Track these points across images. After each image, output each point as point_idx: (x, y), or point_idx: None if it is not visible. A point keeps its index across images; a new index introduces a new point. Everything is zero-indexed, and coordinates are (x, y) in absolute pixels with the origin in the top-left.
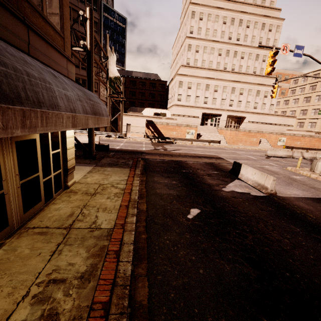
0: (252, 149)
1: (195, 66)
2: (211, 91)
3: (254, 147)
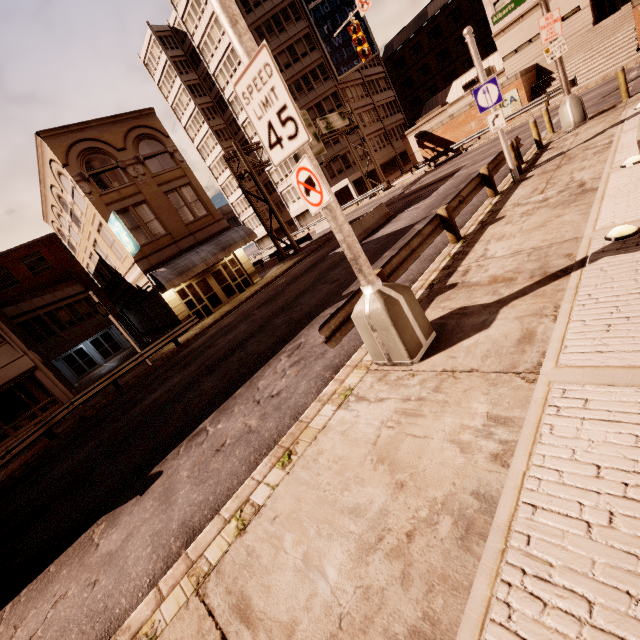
0: None
1: None
2: None
3: None
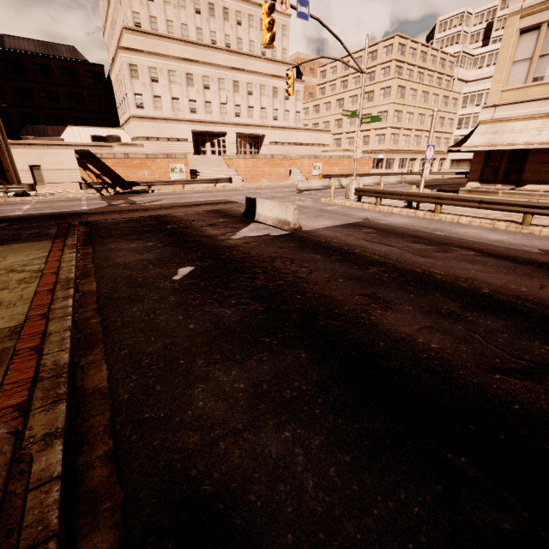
0: (281, 185)
1: (155, 33)
2: (199, 88)
3: (283, 182)
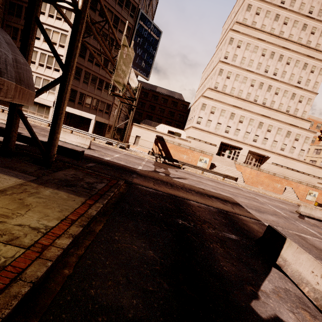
0: (275, 197)
1: (223, 92)
2: (236, 121)
3: (277, 194)
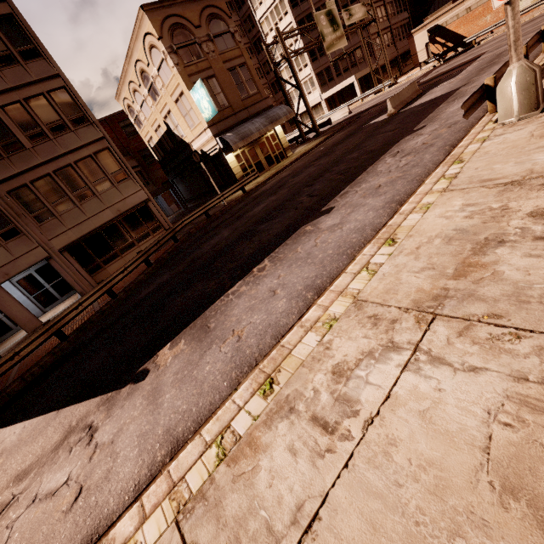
0: None
1: None
2: None
3: None
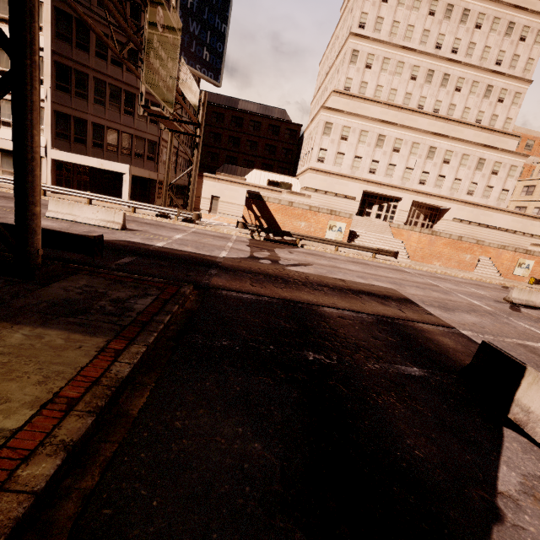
0: (463, 277)
1: (361, 96)
2: (388, 149)
3: (465, 272)
